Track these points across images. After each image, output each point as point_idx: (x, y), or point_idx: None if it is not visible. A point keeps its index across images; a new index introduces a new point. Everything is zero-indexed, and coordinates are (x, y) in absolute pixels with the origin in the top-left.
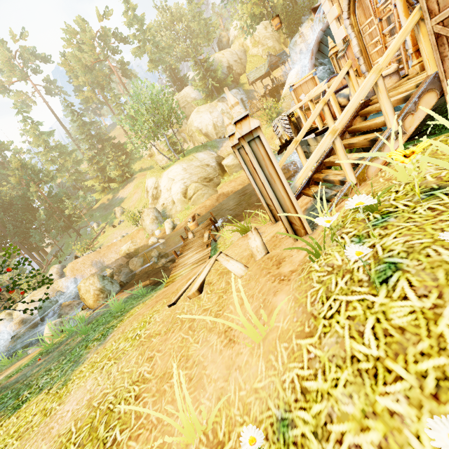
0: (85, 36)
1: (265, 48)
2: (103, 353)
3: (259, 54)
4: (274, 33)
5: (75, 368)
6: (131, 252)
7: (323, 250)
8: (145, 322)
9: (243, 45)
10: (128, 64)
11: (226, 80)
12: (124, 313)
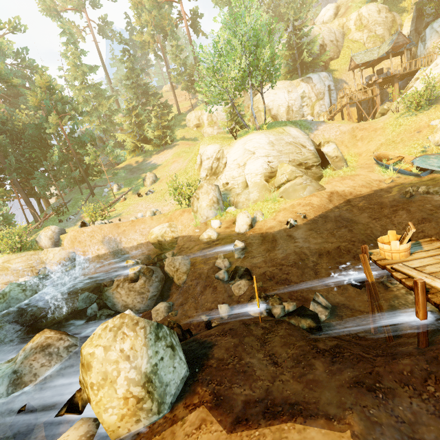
0: None
1: (371, 35)
2: None
3: (362, 40)
4: (387, 20)
5: None
6: (166, 240)
7: None
8: None
9: (344, 26)
10: (200, 16)
11: (319, 58)
12: None
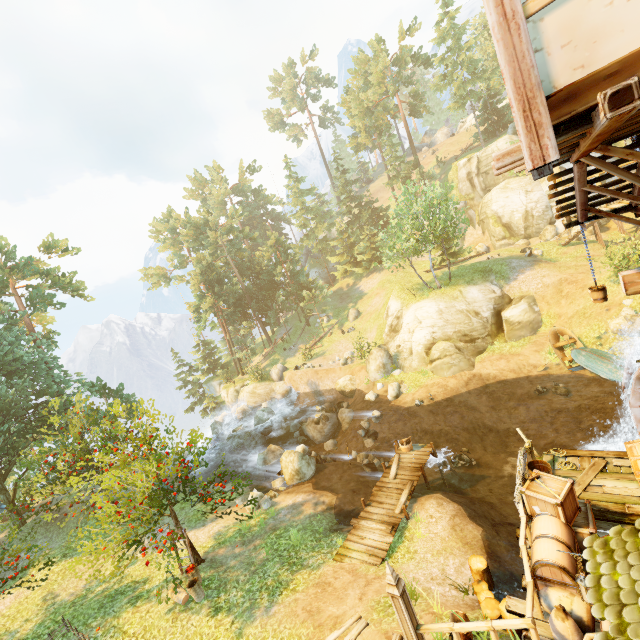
0: (376, 65)
1: None
2: (263, 636)
3: None
4: None
5: (248, 620)
6: (346, 391)
7: None
8: None
9: None
10: (422, 95)
11: None
12: (295, 565)
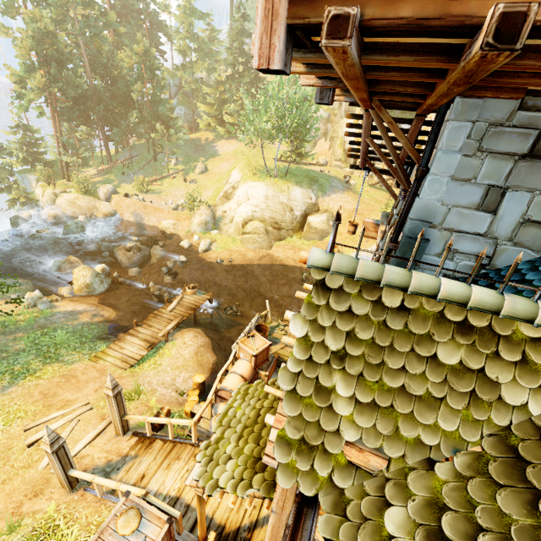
0: None
1: None
2: None
3: None
4: None
5: None
6: (167, 233)
7: (19, 530)
8: (13, 418)
9: None
10: None
11: None
12: (50, 359)
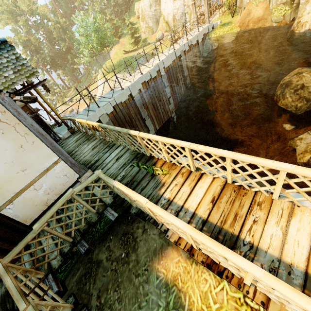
0: None
1: None
2: None
3: None
4: None
5: None
6: None
7: None
8: None
9: None
10: None
11: None
12: None
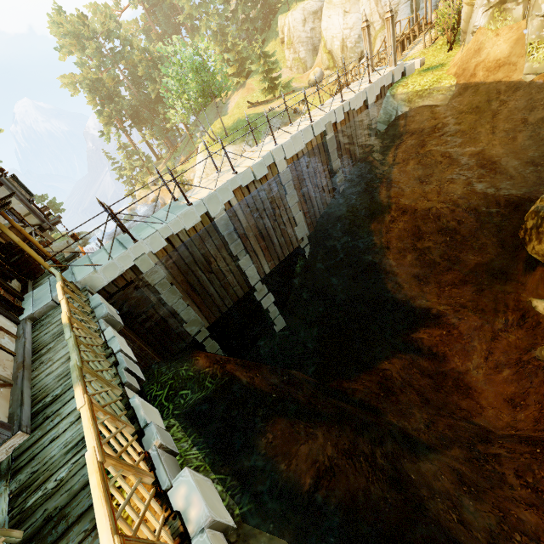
0: None
1: None
2: None
3: None
4: None
5: None
6: None
7: None
8: None
9: None
10: None
11: None
12: None
